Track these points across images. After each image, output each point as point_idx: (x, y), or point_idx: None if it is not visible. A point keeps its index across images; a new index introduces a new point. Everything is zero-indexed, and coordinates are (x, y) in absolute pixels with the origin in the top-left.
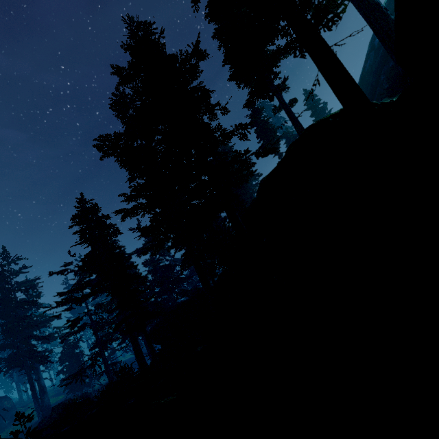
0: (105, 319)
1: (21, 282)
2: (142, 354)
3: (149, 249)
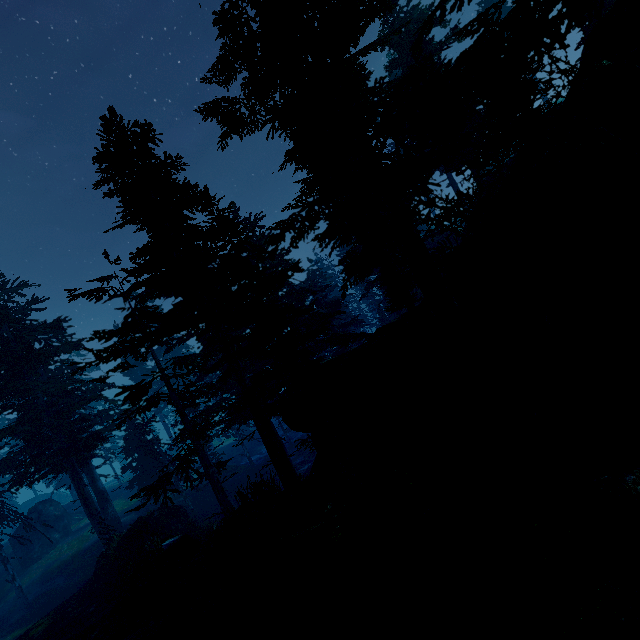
0: (196, 386)
1: (35, 327)
2: (283, 453)
3: (288, 227)
